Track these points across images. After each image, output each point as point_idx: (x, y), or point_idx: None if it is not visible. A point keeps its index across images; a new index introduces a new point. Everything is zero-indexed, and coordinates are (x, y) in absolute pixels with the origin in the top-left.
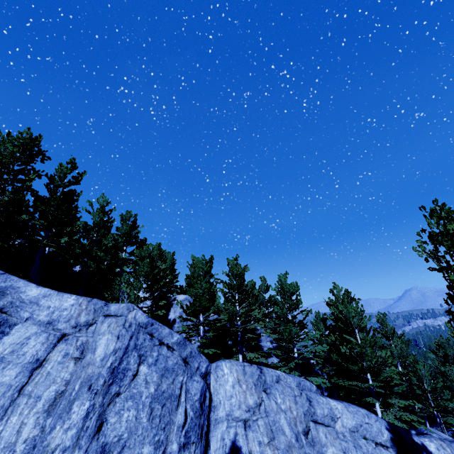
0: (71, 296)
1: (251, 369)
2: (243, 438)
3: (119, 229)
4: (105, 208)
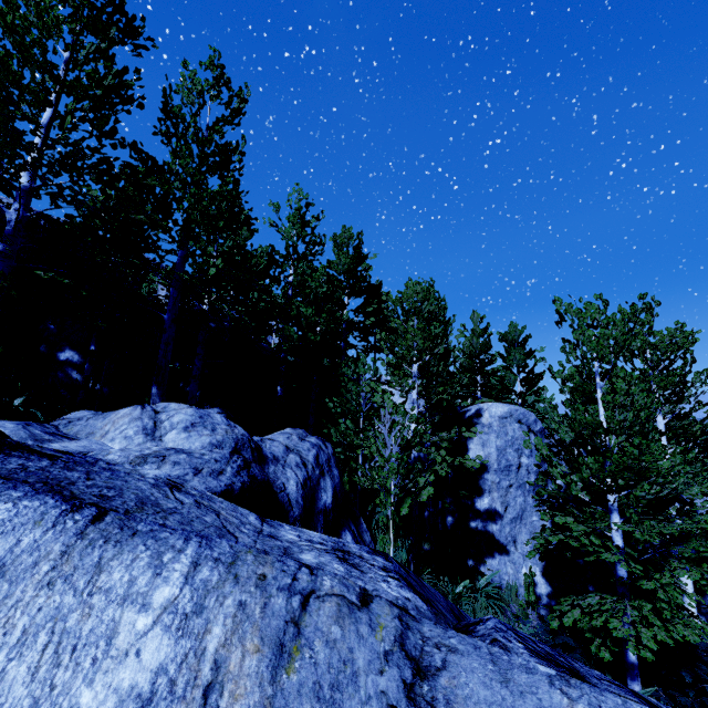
0: (151, 579)
1: None
2: None
3: (333, 264)
4: (304, 215)
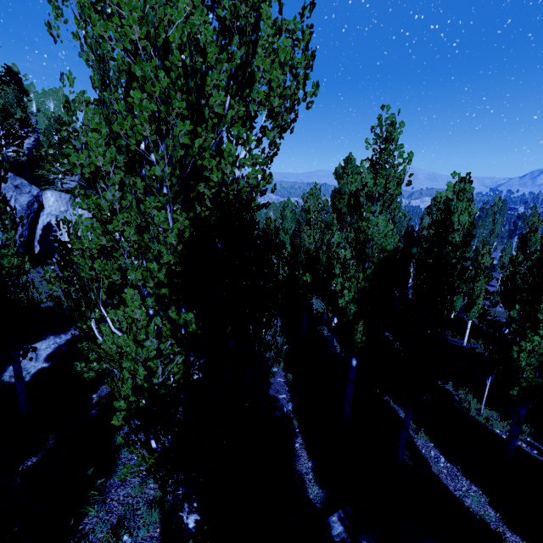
0: None
1: (65, 196)
2: (54, 221)
3: None
4: None
